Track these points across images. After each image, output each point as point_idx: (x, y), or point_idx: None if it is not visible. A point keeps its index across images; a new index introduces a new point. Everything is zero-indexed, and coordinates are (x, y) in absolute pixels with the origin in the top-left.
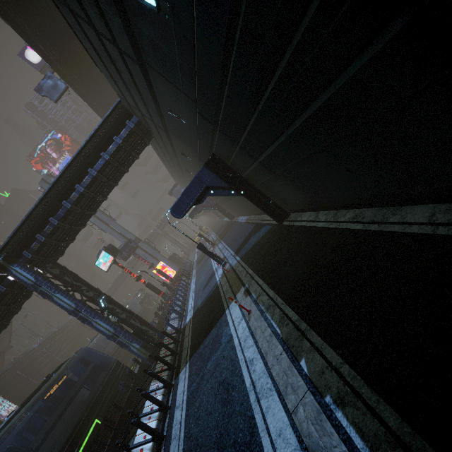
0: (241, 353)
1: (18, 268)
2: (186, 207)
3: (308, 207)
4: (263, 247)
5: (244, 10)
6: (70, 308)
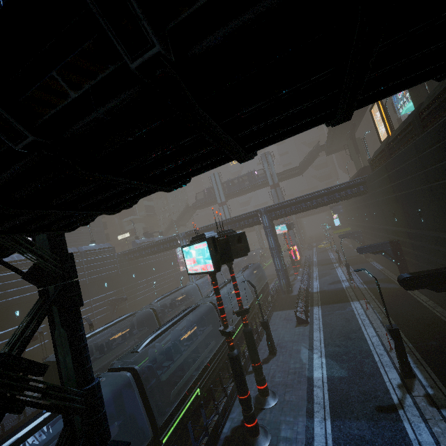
0: (358, 316)
1: (266, 217)
2: (366, 252)
3: (427, 295)
4: (387, 292)
5: (441, 250)
6: (271, 246)
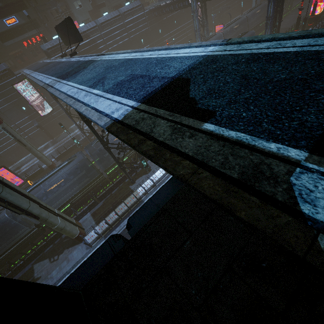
0: None
1: None
2: None
3: None
4: None
5: None
6: (268, 15)
